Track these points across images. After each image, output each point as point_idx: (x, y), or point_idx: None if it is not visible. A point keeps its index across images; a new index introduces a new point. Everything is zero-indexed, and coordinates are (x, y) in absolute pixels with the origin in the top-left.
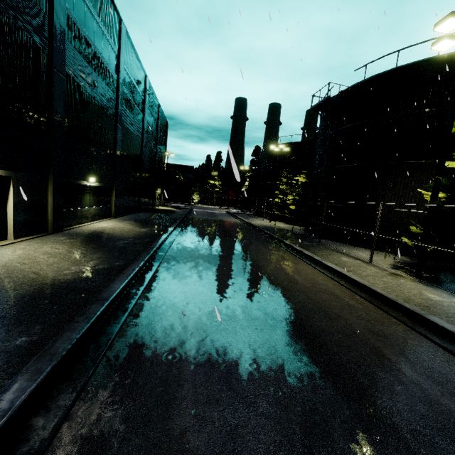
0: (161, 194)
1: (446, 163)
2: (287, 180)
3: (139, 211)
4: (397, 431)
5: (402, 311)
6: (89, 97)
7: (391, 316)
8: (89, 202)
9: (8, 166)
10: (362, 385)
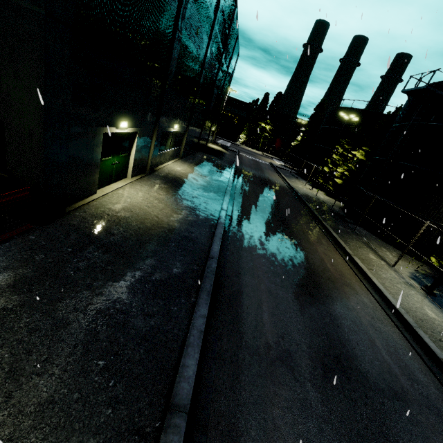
0: (214, 131)
1: None
2: (343, 152)
3: (197, 150)
4: (368, 380)
5: (400, 319)
6: (190, 48)
7: (390, 319)
8: (170, 146)
9: (137, 124)
10: (357, 355)
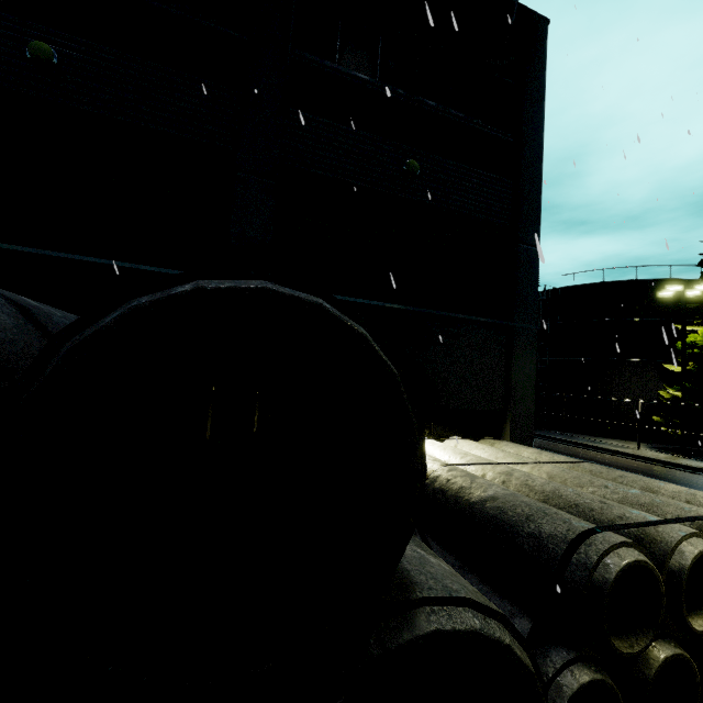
0: None
1: (672, 368)
2: None
3: None
4: None
5: None
6: None
7: None
8: None
9: None
10: None
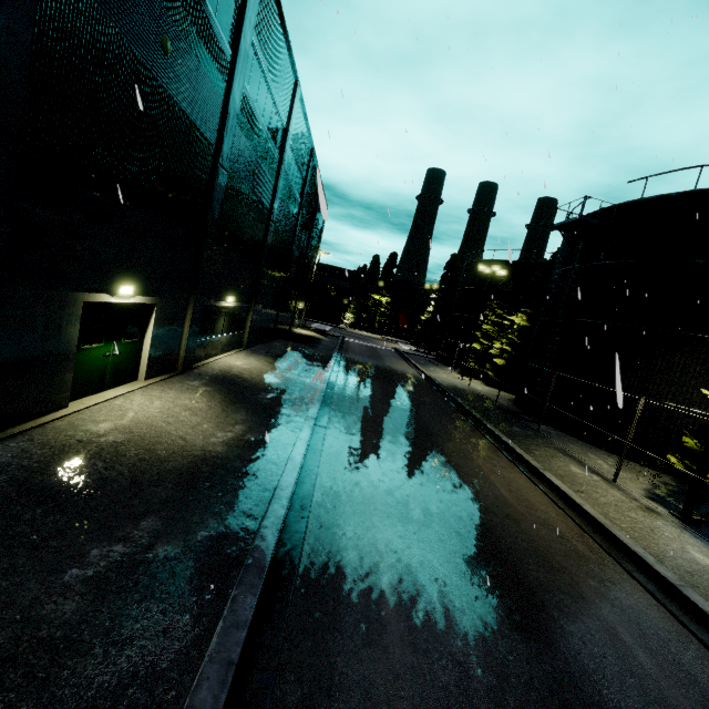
0: (303, 310)
1: None
2: (496, 319)
3: (274, 337)
4: None
5: (651, 575)
6: (245, 191)
7: (634, 579)
8: (222, 329)
9: (155, 292)
10: (587, 668)
